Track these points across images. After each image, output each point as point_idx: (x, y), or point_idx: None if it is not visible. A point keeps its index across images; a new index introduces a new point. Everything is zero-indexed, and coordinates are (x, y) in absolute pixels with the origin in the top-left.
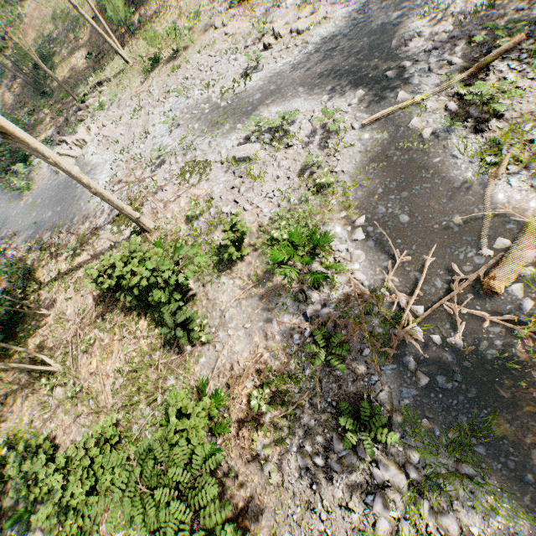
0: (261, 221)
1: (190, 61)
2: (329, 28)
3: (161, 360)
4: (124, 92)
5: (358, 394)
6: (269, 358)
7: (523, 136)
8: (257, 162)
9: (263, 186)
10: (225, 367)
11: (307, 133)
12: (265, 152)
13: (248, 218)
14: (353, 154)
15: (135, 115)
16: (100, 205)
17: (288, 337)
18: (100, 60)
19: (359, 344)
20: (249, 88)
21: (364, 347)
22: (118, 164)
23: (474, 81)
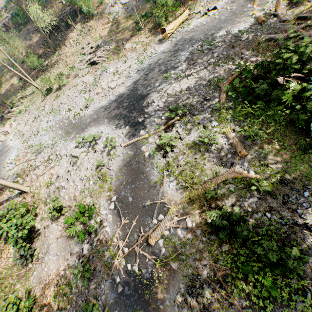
0: (76, 193)
1: (65, 93)
2: (123, 89)
3: (15, 273)
4: (33, 105)
5: (94, 296)
6: (63, 274)
7: (178, 162)
8: (81, 158)
9: (81, 172)
10: (44, 278)
11: (104, 145)
12: (85, 153)
13: (71, 190)
14: (119, 160)
15: (35, 120)
16: (8, 173)
17: (73, 262)
18: (26, 83)
19: (100, 267)
20: (86, 115)
21: (102, 269)
22: (21, 149)
23: (168, 130)
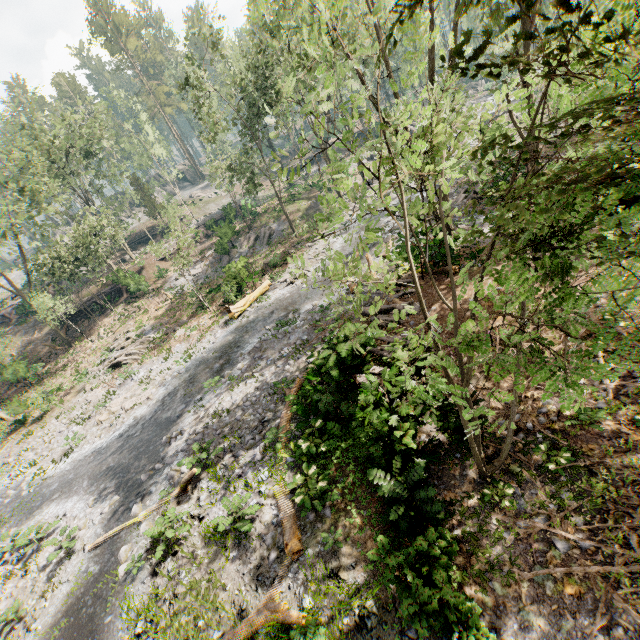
0: None
1: (46, 426)
2: (144, 410)
3: None
4: None
5: None
6: None
7: (177, 587)
8: None
9: None
10: None
11: (52, 552)
12: (3, 581)
13: None
14: (61, 597)
15: None
16: None
17: None
18: None
19: None
20: (57, 473)
21: None
22: None
23: (184, 498)
